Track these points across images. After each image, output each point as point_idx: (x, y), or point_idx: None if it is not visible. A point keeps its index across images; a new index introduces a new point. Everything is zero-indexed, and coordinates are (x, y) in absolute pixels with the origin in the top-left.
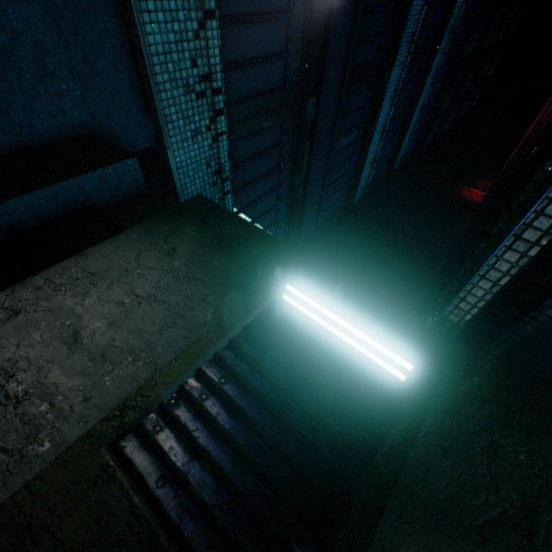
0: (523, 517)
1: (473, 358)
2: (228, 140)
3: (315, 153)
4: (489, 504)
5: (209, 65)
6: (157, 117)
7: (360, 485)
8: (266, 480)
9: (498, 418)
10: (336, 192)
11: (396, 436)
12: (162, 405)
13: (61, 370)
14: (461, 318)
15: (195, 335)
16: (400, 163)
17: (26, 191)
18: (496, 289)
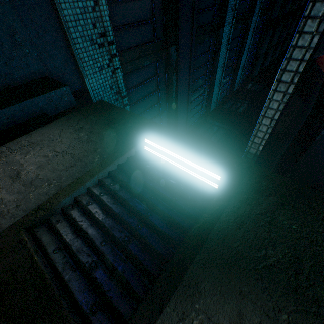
0: (292, 263)
1: (264, 171)
2: (123, 73)
3: (180, 81)
4: (268, 255)
5: (104, 27)
6: (75, 59)
7: (179, 246)
8: (120, 247)
9: (278, 205)
10: (198, 105)
11: (206, 218)
12: (62, 208)
13: (6, 192)
14: (257, 150)
15: (86, 170)
16: (238, 86)
17: (5, 107)
18: (273, 123)
